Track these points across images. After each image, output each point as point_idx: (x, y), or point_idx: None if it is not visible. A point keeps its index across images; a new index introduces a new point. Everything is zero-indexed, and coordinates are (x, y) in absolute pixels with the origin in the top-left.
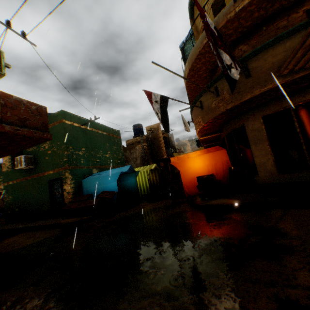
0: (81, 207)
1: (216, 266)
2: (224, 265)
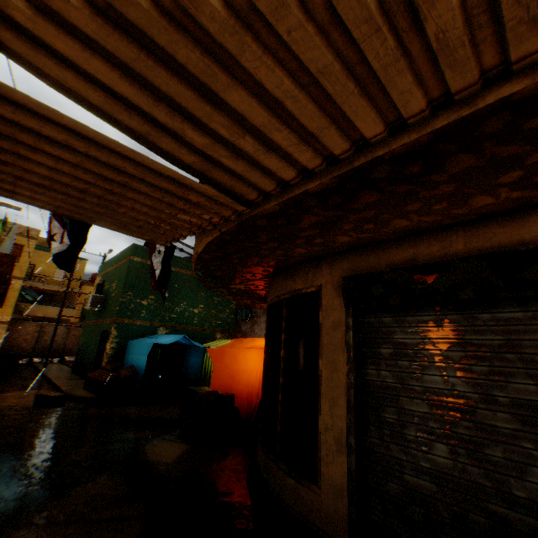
0: (96, 379)
1: None
2: None
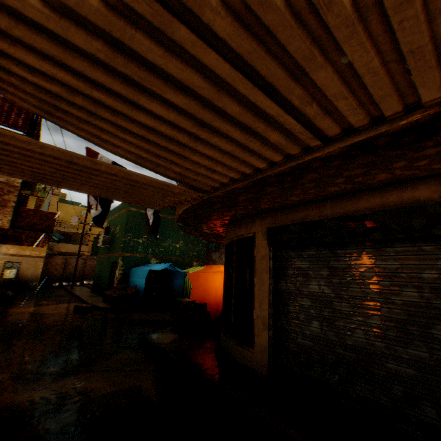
0: (111, 295)
1: (2, 366)
2: (3, 368)
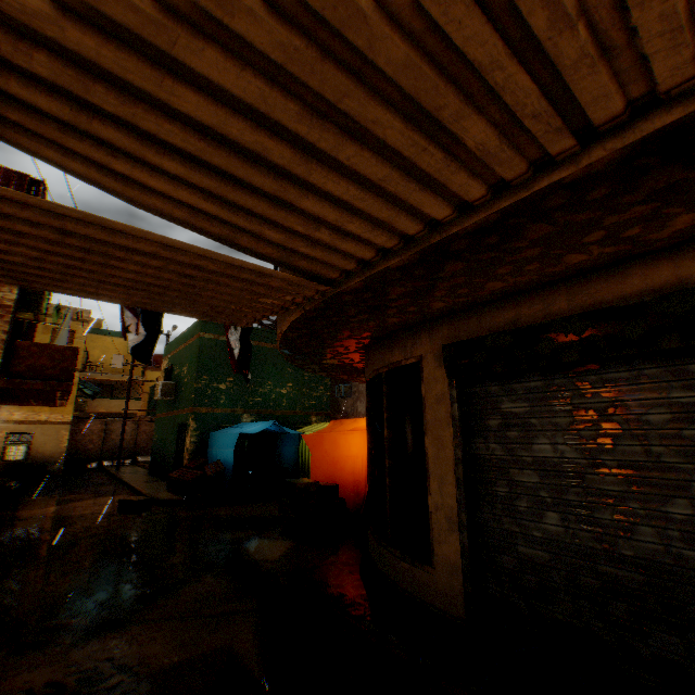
0: (180, 479)
1: None
2: None
